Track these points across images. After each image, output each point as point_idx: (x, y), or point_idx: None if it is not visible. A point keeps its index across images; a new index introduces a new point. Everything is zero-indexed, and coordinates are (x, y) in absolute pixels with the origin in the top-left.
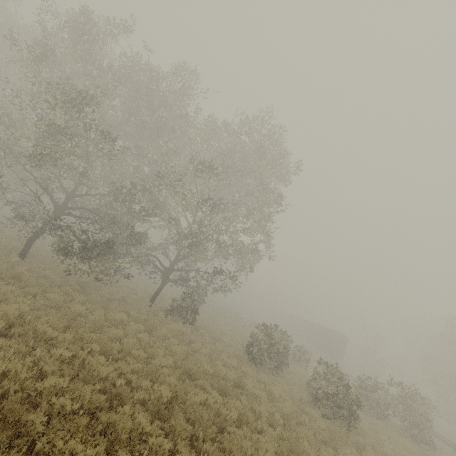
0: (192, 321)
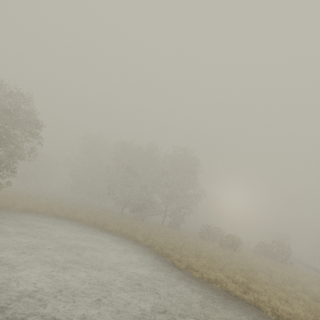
0: (178, 229)
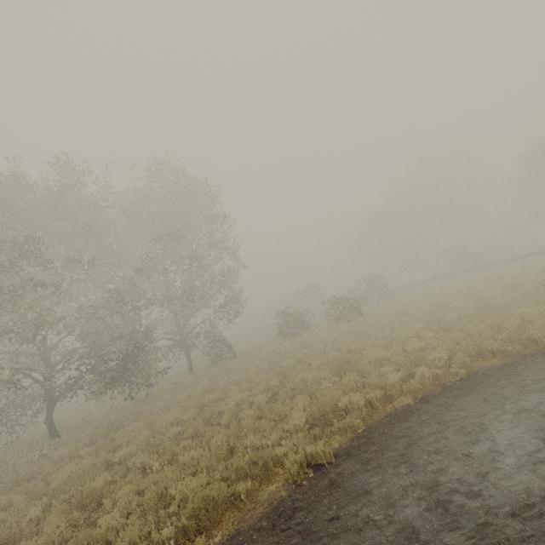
0: (233, 355)
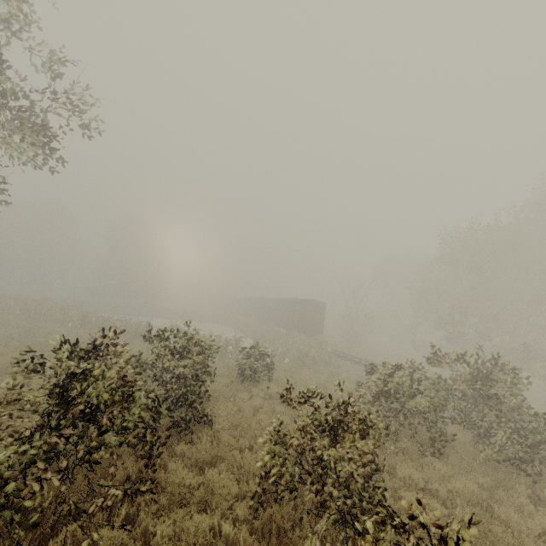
0: None
